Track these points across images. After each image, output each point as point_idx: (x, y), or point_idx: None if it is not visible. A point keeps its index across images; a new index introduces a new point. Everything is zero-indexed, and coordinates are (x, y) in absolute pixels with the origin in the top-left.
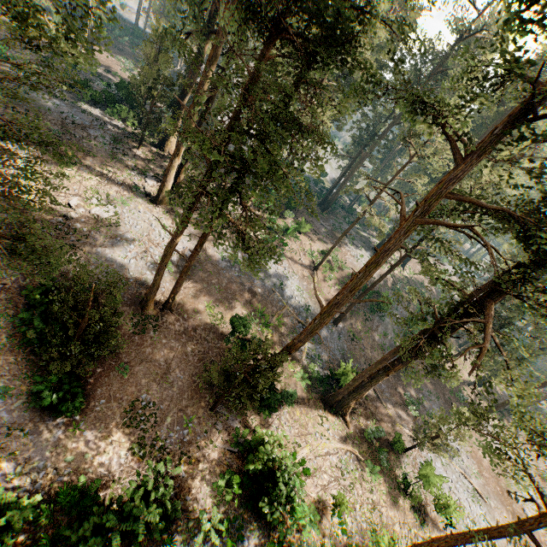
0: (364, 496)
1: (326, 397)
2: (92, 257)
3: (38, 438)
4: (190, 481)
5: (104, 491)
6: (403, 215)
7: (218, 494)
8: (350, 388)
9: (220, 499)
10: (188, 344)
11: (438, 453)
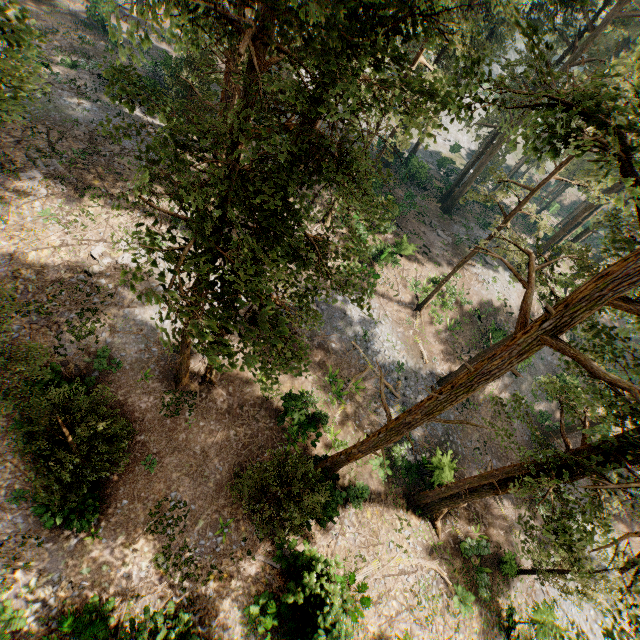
0: (446, 632)
1: (411, 491)
2: (118, 322)
3: (53, 547)
4: (218, 602)
5: (120, 611)
6: (523, 314)
7: (249, 621)
8: (442, 495)
9: (252, 627)
10: (232, 426)
11: (564, 599)
